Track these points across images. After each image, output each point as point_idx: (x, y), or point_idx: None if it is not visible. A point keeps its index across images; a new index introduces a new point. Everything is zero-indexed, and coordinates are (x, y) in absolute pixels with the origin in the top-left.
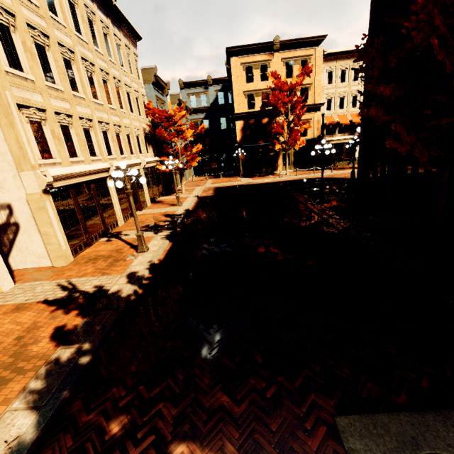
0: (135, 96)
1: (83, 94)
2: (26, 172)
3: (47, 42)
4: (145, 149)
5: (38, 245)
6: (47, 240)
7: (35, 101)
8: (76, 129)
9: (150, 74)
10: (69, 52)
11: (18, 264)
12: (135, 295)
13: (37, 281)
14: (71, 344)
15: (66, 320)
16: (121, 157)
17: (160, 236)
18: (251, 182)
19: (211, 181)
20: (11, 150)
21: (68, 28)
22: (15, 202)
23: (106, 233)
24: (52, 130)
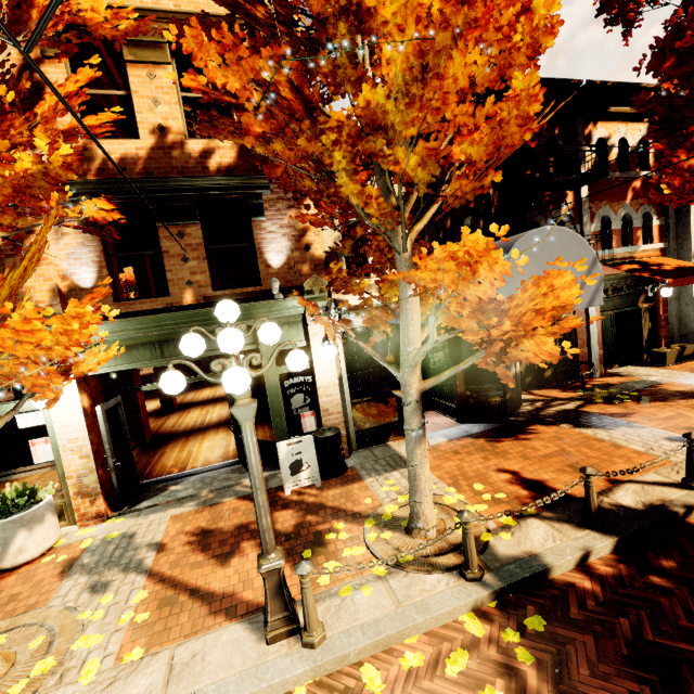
0: None
1: None
2: None
3: None
4: None
5: None
6: None
7: None
8: None
9: None
10: None
11: None
12: None
13: None
14: None
15: None
16: None
17: None
18: None
19: None
20: None
21: None
22: None
23: None
24: None
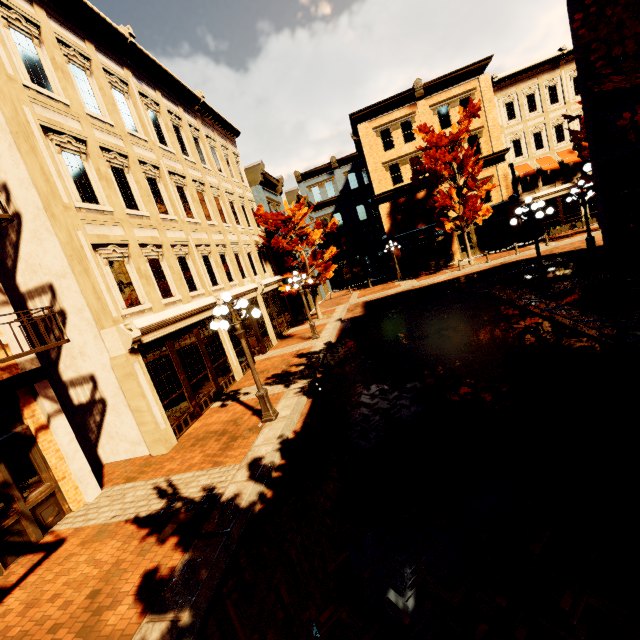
0: (240, 204)
1: (174, 215)
2: (108, 328)
3: (126, 163)
4: (261, 268)
5: (131, 427)
6: (140, 419)
7: (114, 236)
8: (168, 260)
9: (256, 172)
10: (153, 168)
11: (109, 455)
12: (261, 502)
13: (129, 482)
14: (163, 611)
15: (159, 558)
16: (230, 285)
17: (293, 390)
18: (417, 285)
19: (357, 294)
20: (89, 304)
21: (150, 142)
22: (98, 371)
23: (220, 394)
24: (138, 267)
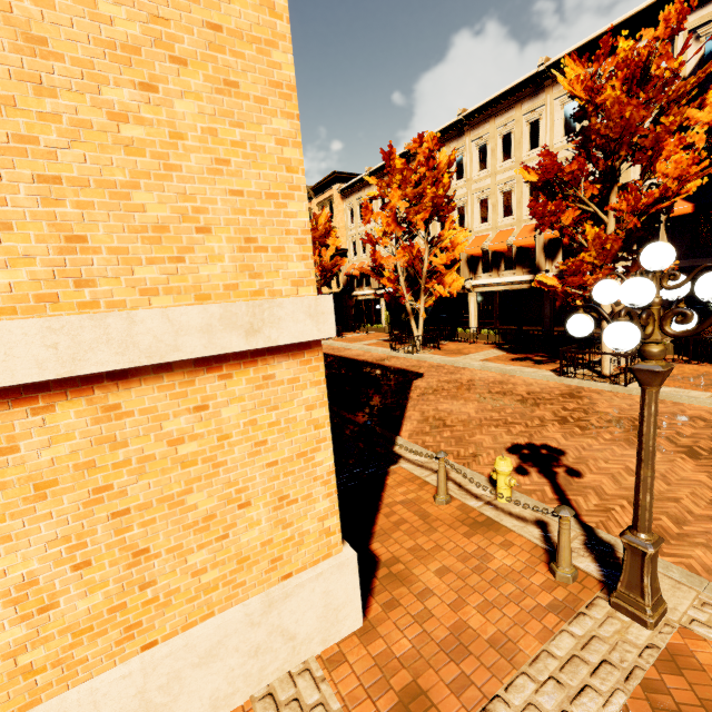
0: None
1: None
2: None
3: None
4: None
5: None
6: None
7: None
8: None
9: None
10: None
11: None
12: None
13: None
14: None
15: None
16: None
17: None
18: None
19: None
20: None
21: None
22: None
23: None
24: None
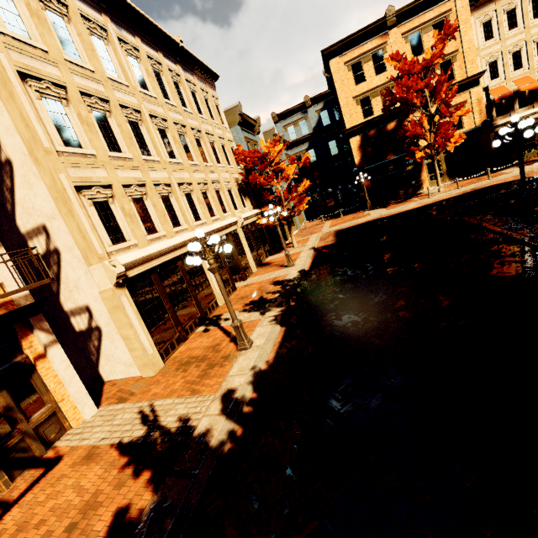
0: (220, 144)
1: (157, 157)
2: (94, 265)
3: (107, 107)
4: (241, 203)
5: (123, 351)
6: (129, 346)
7: (97, 178)
8: (151, 199)
9: (234, 113)
10: (135, 112)
11: (108, 374)
12: (231, 440)
13: (121, 402)
14: None
15: (132, 494)
16: (212, 220)
17: (268, 318)
18: (386, 214)
19: (329, 223)
20: (76, 243)
21: (131, 87)
22: (92, 303)
23: (204, 318)
24: (122, 207)
